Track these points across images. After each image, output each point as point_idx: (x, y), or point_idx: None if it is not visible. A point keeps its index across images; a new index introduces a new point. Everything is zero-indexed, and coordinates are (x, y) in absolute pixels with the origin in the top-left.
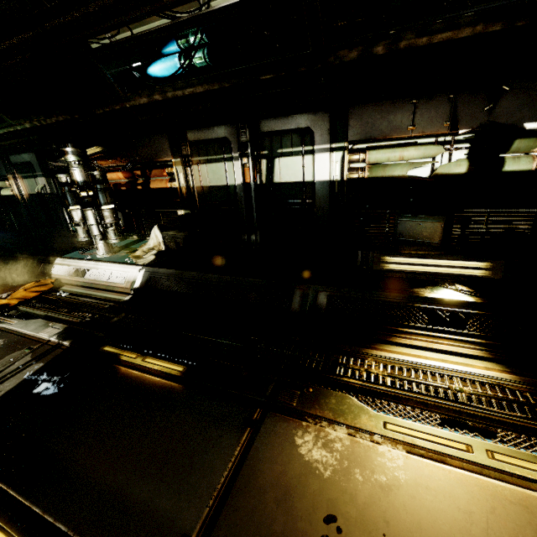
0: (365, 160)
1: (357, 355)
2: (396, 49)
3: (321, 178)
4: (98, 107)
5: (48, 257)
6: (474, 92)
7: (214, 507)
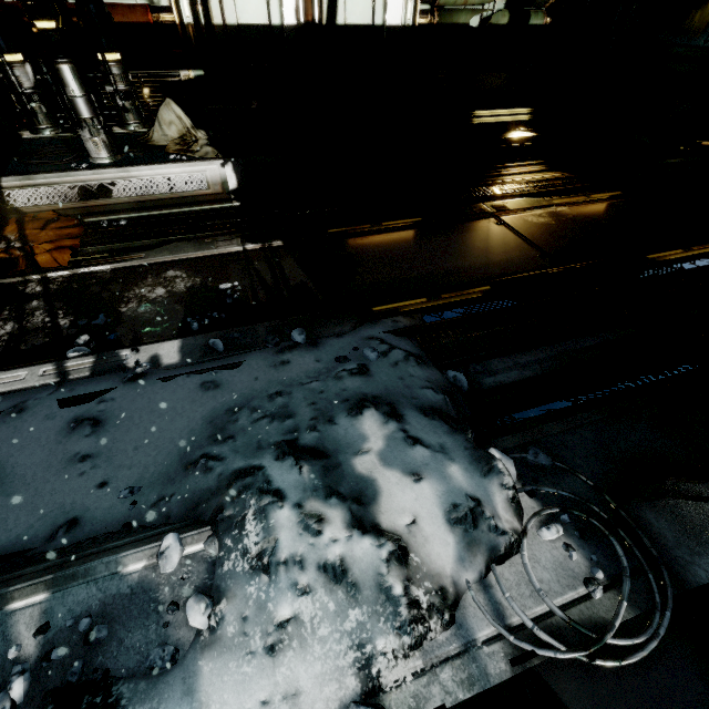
0: (436, 1)
1: (501, 183)
2: None
3: (393, 21)
4: None
5: None
6: None
7: (534, 246)
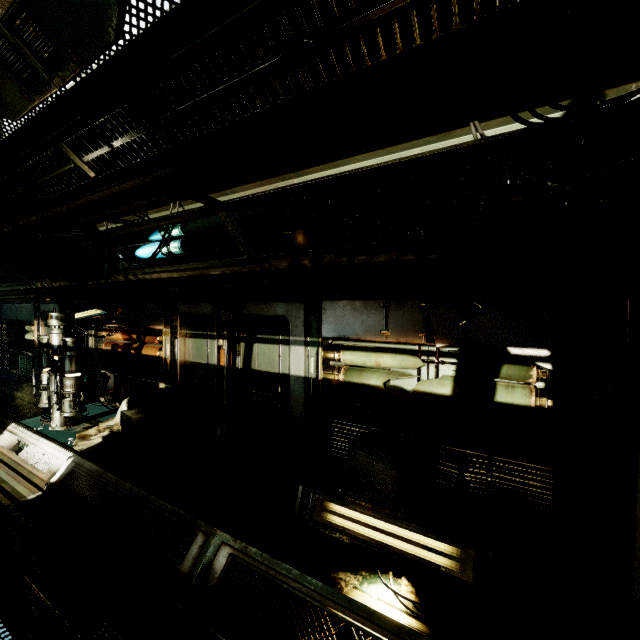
0: (340, 360)
1: None
2: (322, 264)
3: (296, 372)
4: (89, 279)
5: (7, 419)
6: (446, 304)
7: None
